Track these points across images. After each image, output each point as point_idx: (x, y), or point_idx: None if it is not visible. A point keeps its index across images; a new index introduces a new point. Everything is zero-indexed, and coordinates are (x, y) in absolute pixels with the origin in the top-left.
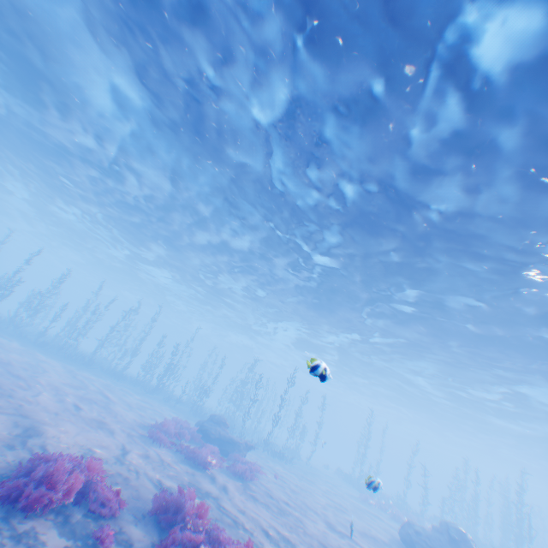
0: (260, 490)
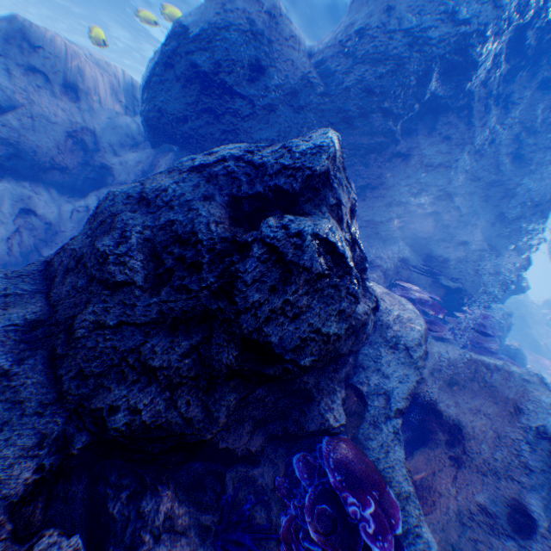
0: None
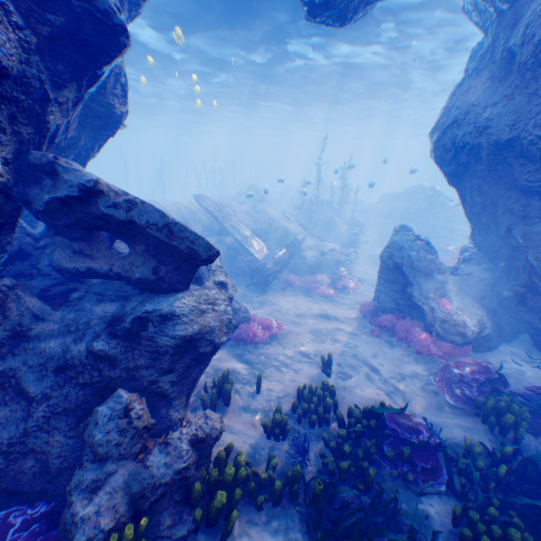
0: None
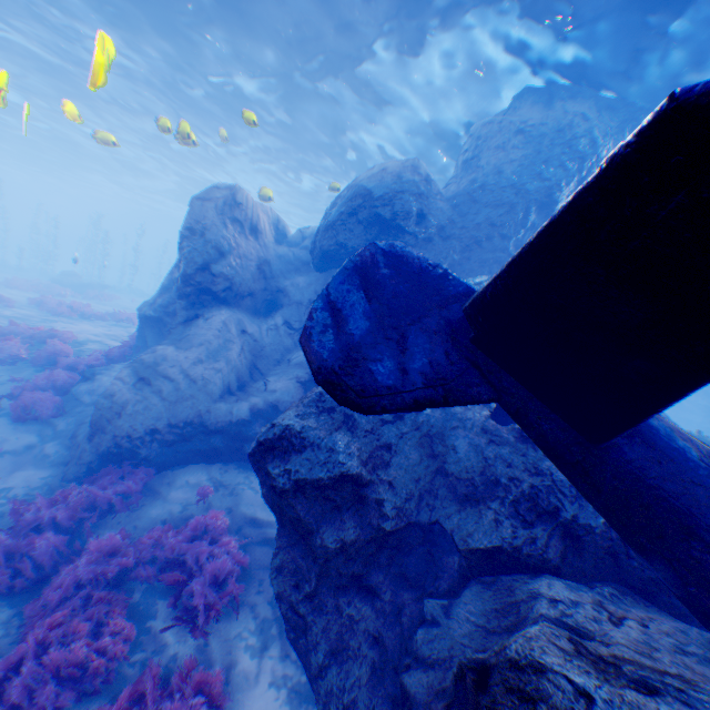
0: (115, 305)
